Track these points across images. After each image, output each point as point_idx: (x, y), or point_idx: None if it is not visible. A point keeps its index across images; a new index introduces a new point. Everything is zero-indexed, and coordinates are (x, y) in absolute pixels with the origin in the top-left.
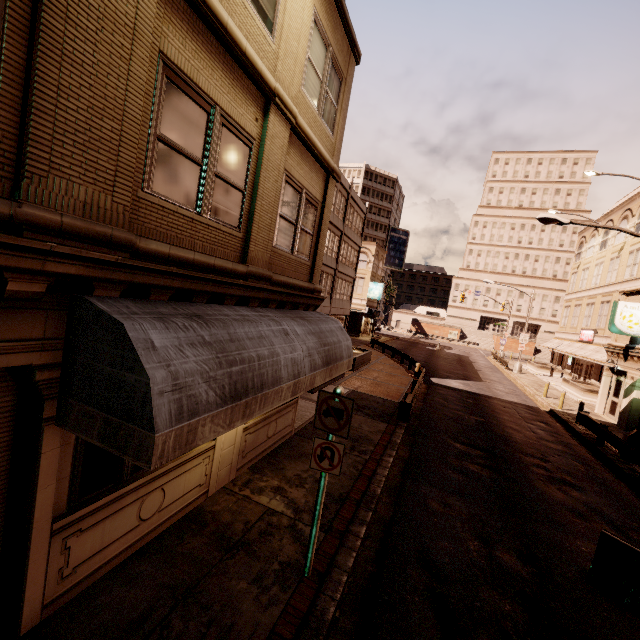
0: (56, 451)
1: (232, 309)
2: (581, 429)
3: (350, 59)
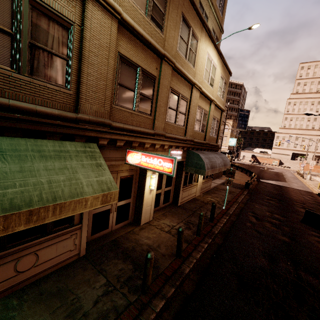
0: (183, 176)
1: (204, 151)
2: None
3: (228, 76)
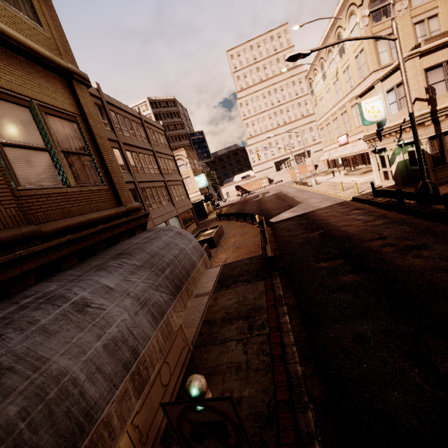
0: None
1: None
2: (381, 200)
3: None
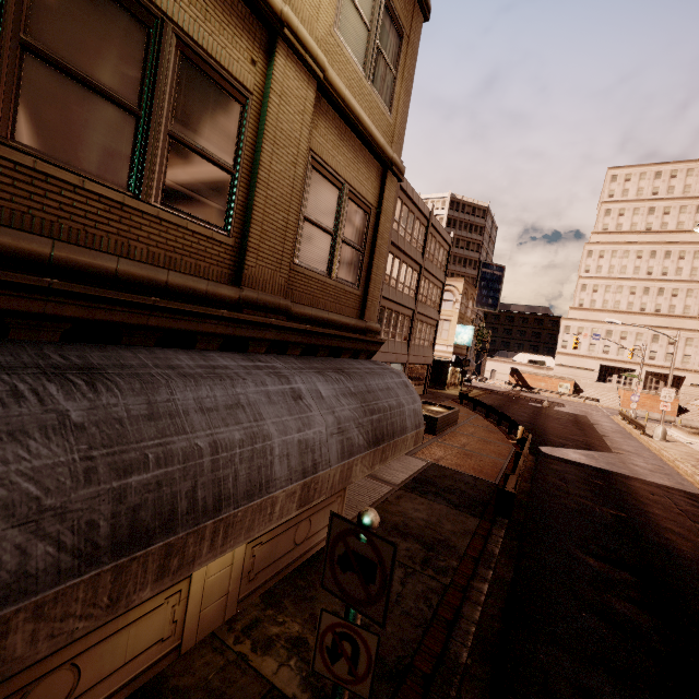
0: None
1: (200, 356)
2: None
3: (414, 10)
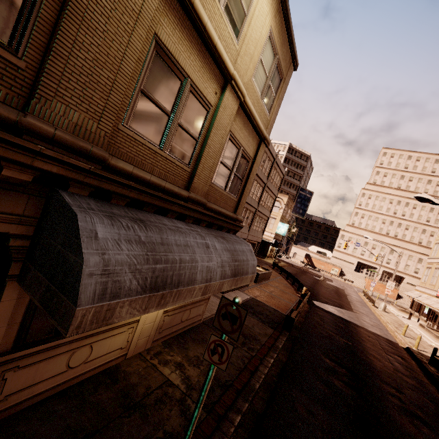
0: (13, 302)
1: (171, 221)
2: (433, 370)
3: (290, 66)
